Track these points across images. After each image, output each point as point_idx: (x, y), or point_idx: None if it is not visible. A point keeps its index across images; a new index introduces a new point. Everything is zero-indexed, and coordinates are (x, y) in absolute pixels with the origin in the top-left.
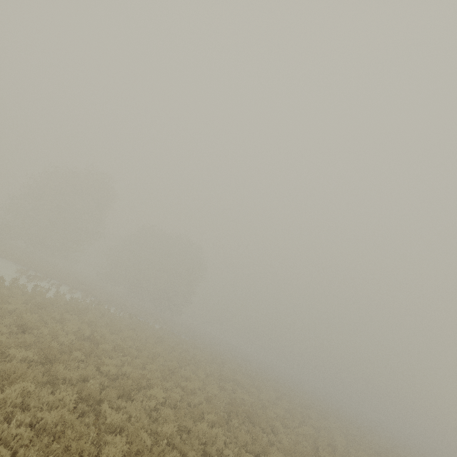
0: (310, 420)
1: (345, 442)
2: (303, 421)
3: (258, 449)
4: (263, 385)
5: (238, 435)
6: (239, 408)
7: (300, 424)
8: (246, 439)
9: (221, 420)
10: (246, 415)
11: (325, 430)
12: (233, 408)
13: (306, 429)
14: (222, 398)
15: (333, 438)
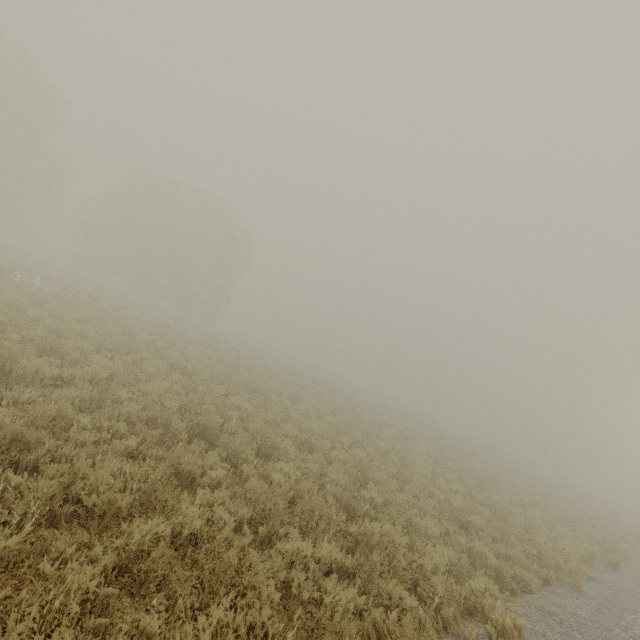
0: (377, 441)
1: (431, 469)
2: (359, 441)
3: (117, 504)
4: (314, 397)
5: (74, 471)
6: (172, 415)
7: (353, 446)
8: (98, 479)
9: (20, 434)
10: (206, 429)
11: (400, 454)
12: (157, 414)
13: (357, 453)
14: (155, 398)
15: (410, 465)
